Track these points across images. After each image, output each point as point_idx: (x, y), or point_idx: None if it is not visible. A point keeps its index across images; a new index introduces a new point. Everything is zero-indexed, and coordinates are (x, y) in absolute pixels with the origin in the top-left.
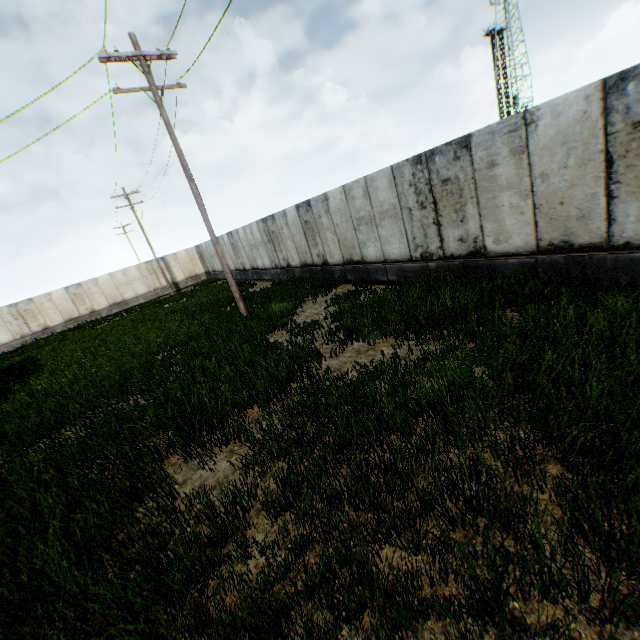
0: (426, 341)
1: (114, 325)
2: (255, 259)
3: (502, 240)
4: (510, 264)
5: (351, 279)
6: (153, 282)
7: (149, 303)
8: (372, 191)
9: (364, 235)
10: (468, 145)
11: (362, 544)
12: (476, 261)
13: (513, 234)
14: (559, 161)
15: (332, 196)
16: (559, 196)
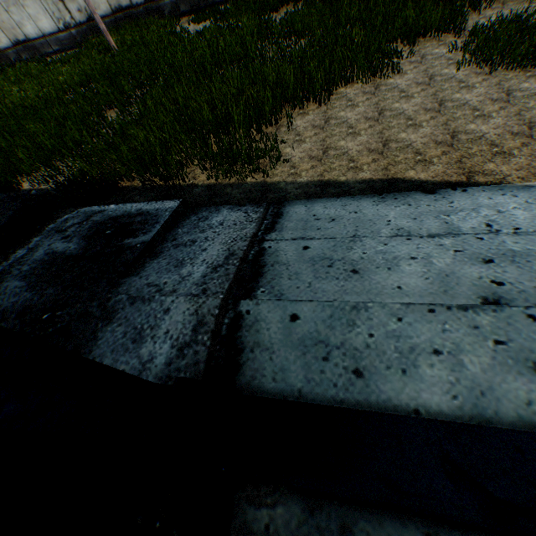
0: None
1: None
2: (20, 26)
3: None
4: None
5: (185, 11)
6: None
7: None
8: None
9: None
10: None
11: (387, 3)
12: None
13: None
14: None
15: None
16: None
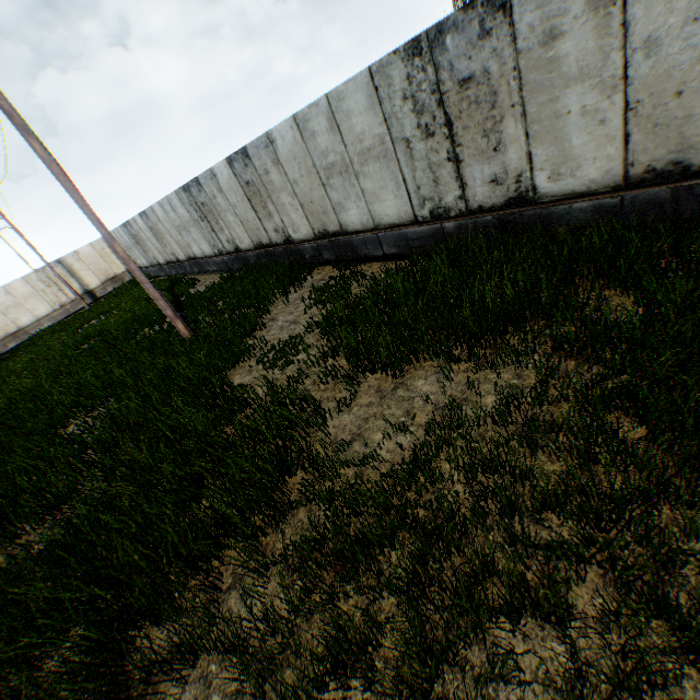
0: (490, 364)
1: (7, 373)
2: (189, 245)
3: (565, 173)
4: (577, 210)
5: (329, 259)
6: (56, 296)
7: (57, 328)
8: (342, 119)
9: (339, 192)
10: (506, 3)
11: None
12: (520, 212)
13: (584, 161)
14: (686, 8)
15: (279, 136)
16: (676, 81)
